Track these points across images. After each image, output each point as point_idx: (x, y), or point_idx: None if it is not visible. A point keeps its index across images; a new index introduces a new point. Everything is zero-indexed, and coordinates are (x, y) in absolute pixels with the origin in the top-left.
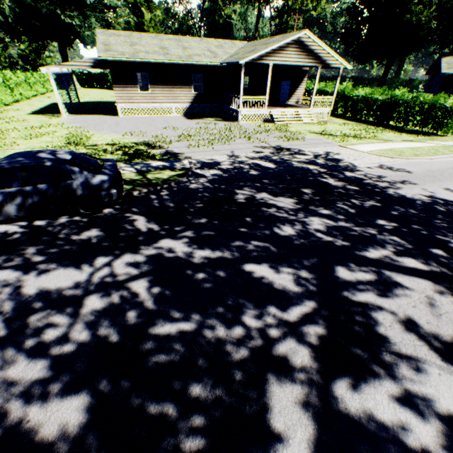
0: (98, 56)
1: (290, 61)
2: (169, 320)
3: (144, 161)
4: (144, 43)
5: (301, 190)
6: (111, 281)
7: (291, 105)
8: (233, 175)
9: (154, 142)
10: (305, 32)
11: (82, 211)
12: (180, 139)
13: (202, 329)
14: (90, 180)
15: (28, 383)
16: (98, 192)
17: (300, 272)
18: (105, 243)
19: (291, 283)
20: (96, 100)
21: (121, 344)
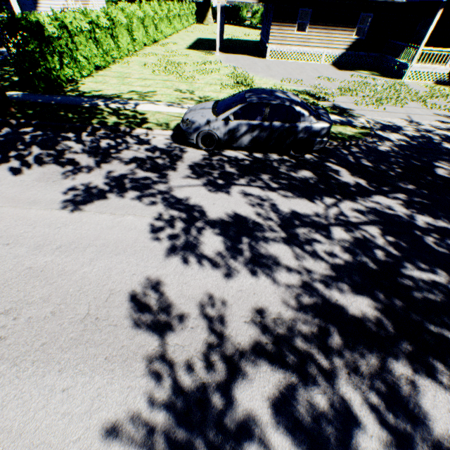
0: None
1: None
2: (416, 268)
3: None
4: None
5: None
6: (345, 220)
7: None
8: (423, 144)
9: (316, 93)
10: None
11: (291, 153)
12: (342, 93)
13: None
14: (313, 125)
15: (322, 276)
16: (313, 137)
17: None
18: (322, 186)
19: None
20: (233, 38)
21: (380, 272)
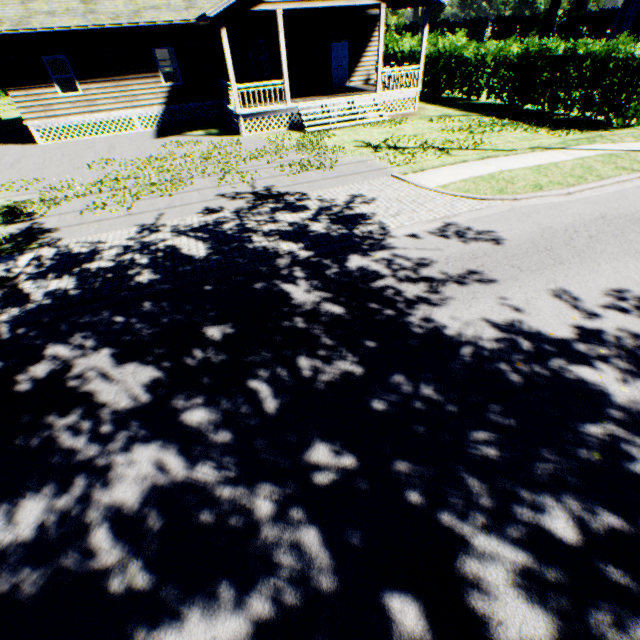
0: None
1: None
2: None
3: None
4: None
5: (204, 331)
6: None
7: (352, 89)
8: (94, 289)
9: (29, 204)
10: None
11: None
12: (89, 191)
13: None
14: None
15: None
16: None
17: None
18: None
19: None
20: None
21: None
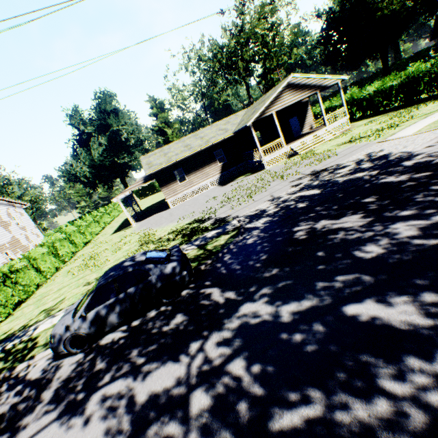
0: (145, 173)
1: (289, 102)
2: (286, 407)
3: (200, 235)
4: (173, 149)
5: (362, 201)
6: (208, 368)
7: (307, 133)
8: (283, 215)
9: (203, 216)
10: (291, 76)
11: (164, 301)
12: (223, 205)
13: (330, 412)
14: (164, 270)
15: None
16: (172, 278)
17: (421, 297)
18: (191, 327)
19: (417, 315)
20: (152, 203)
21: None
